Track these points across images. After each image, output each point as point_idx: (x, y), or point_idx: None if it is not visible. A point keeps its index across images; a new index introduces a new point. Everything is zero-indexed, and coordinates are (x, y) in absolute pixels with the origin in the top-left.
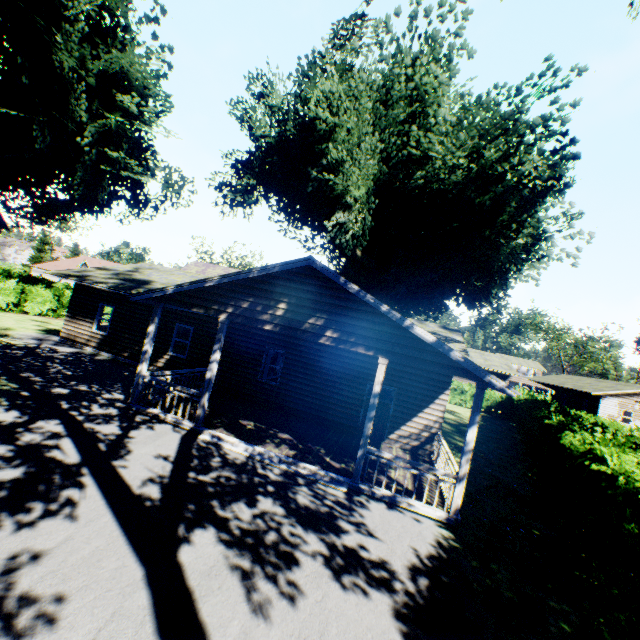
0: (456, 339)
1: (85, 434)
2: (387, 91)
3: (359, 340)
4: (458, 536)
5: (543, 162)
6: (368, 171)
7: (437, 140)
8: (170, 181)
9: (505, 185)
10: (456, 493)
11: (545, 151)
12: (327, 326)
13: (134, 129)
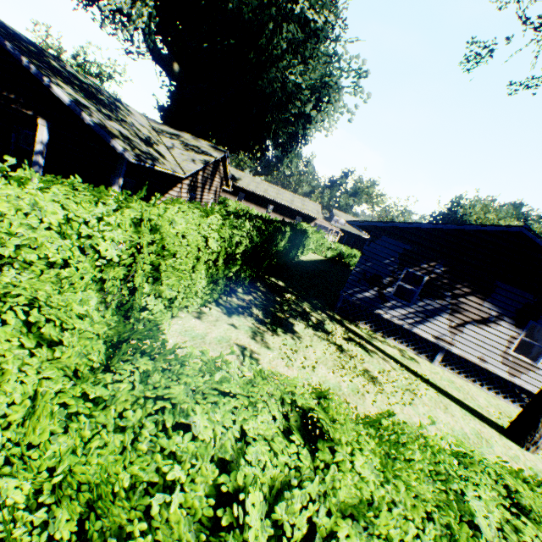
0: (212, 155)
1: None
2: None
3: (20, 98)
4: None
5: None
6: None
7: None
8: None
9: None
10: None
11: None
12: None
13: None
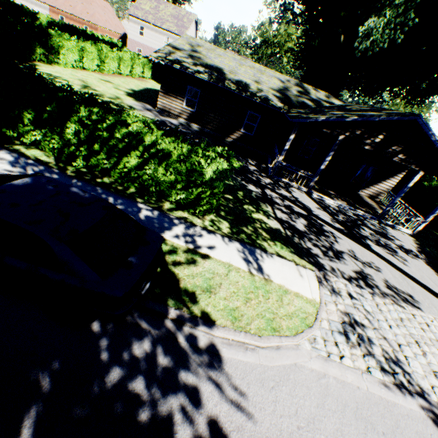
0: None
1: (285, 198)
2: None
3: (414, 162)
4: (416, 240)
5: None
6: None
7: None
8: None
9: None
10: (420, 226)
11: None
12: (401, 152)
13: None
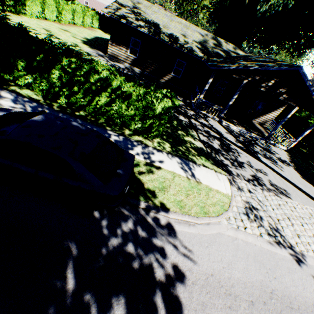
0: None
1: (205, 125)
2: None
3: (293, 100)
4: (288, 153)
5: None
6: None
7: None
8: None
9: None
10: (292, 144)
11: None
12: (285, 93)
13: None
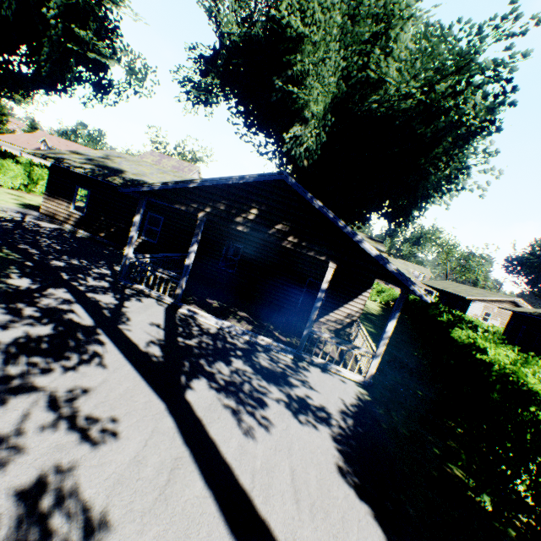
0: (380, 249)
1: (90, 302)
2: (355, 4)
3: (315, 247)
4: (370, 393)
5: (481, 101)
6: (329, 89)
7: (393, 65)
8: (133, 68)
9: (447, 121)
10: (372, 365)
11: (488, 94)
12: (290, 233)
13: (100, 6)
